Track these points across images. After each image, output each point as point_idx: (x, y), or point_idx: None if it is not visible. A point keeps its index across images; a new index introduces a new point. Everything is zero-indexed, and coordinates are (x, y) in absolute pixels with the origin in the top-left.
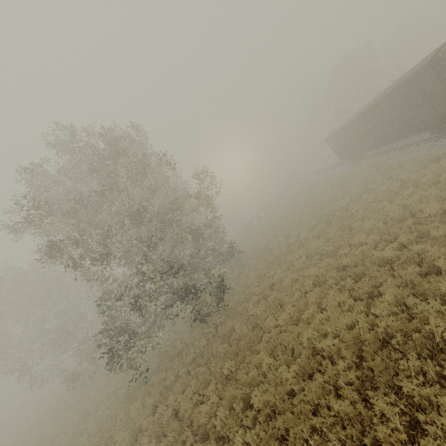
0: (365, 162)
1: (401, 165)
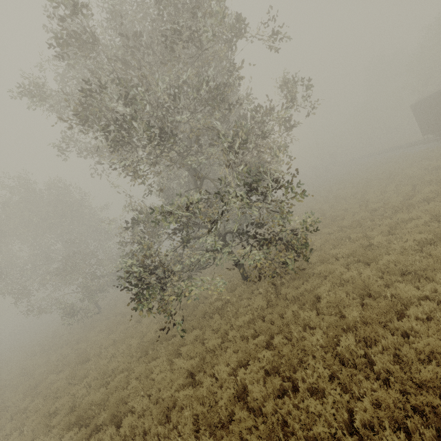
0: None
1: None
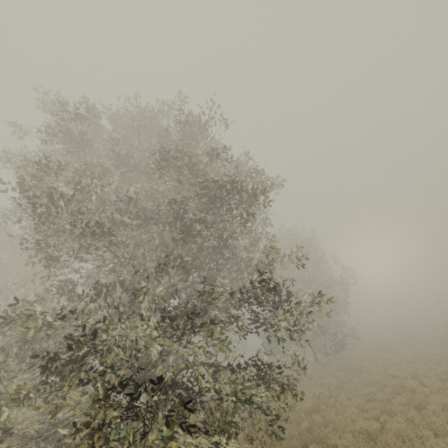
0: None
1: None
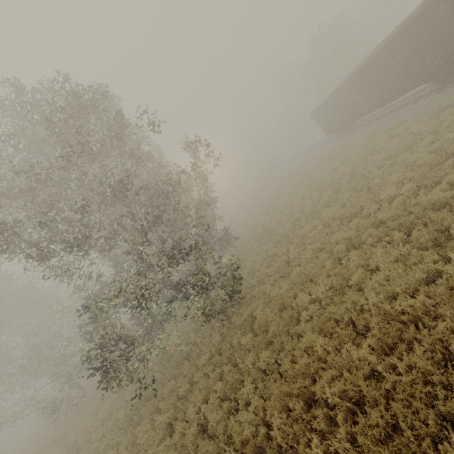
0: (355, 132)
1: (403, 123)
